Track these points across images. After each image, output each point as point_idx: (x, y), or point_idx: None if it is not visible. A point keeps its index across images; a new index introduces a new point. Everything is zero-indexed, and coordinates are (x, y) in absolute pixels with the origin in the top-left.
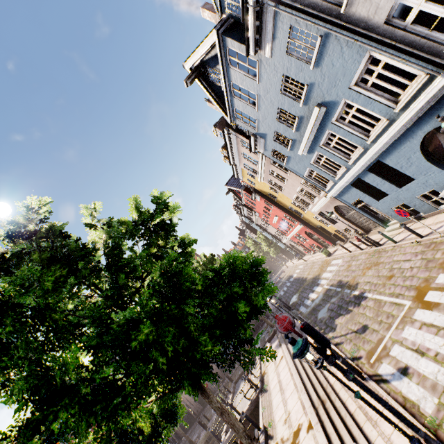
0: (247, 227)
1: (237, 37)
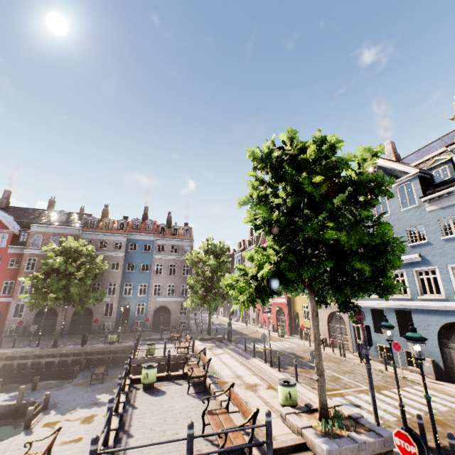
0: None
1: (422, 185)
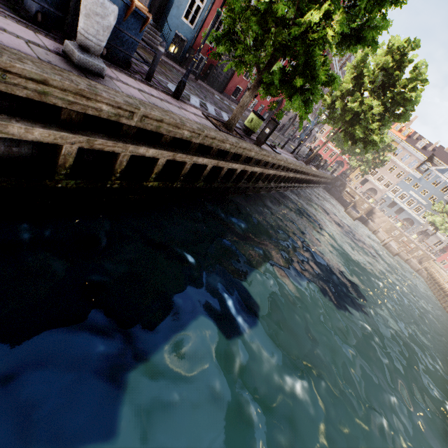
0: None
1: None
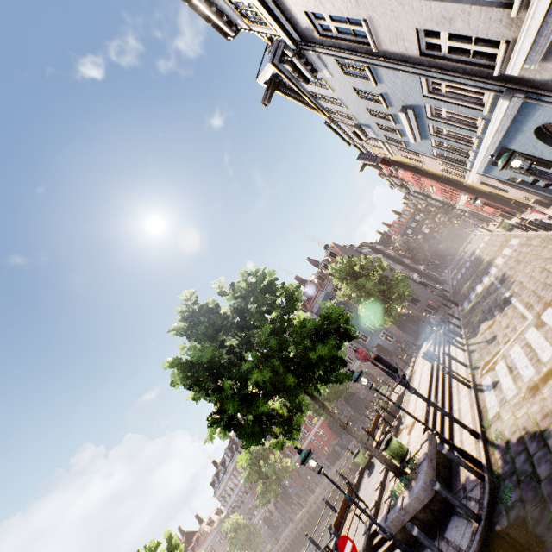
0: (408, 193)
1: None
